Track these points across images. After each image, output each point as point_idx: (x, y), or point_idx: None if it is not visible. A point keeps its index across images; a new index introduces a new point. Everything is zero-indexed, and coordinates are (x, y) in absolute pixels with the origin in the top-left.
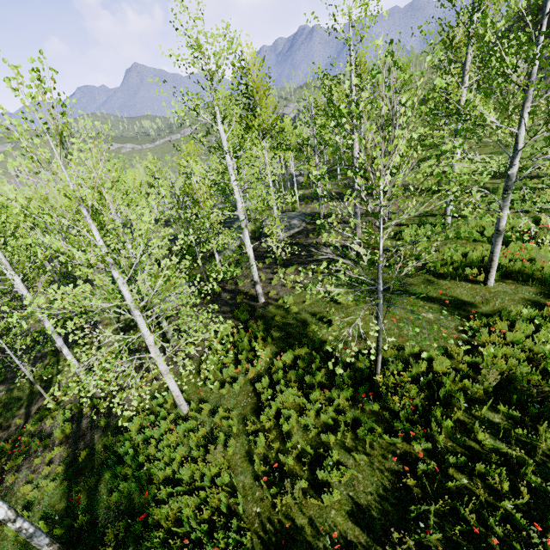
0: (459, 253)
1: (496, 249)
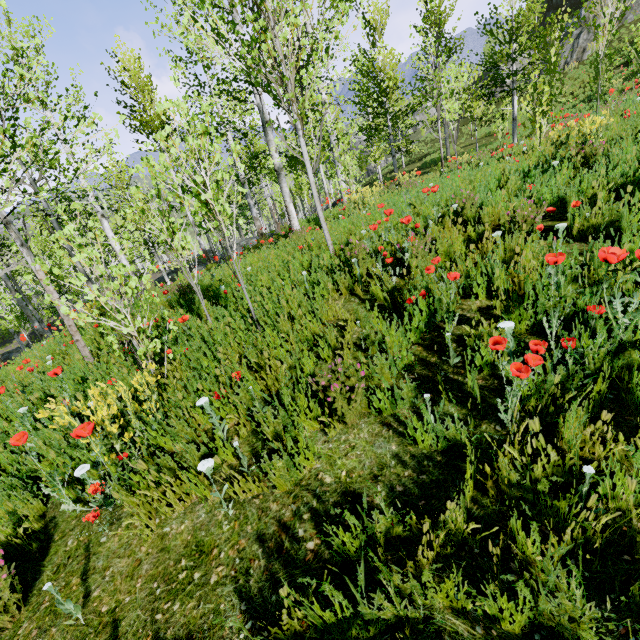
0: None
1: (283, 193)
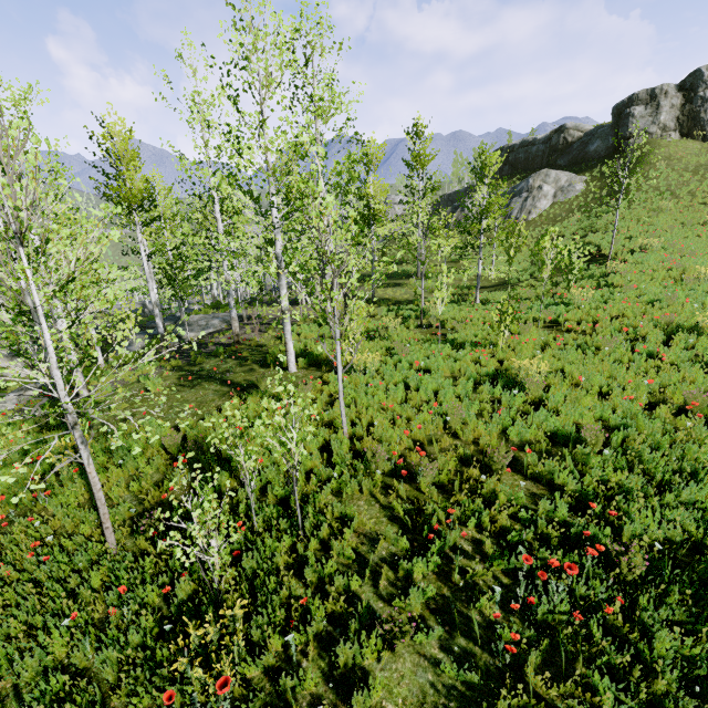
0: (299, 345)
1: (285, 331)
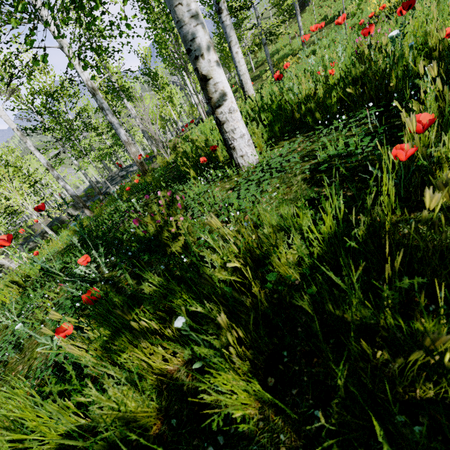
0: None
1: (186, 27)
